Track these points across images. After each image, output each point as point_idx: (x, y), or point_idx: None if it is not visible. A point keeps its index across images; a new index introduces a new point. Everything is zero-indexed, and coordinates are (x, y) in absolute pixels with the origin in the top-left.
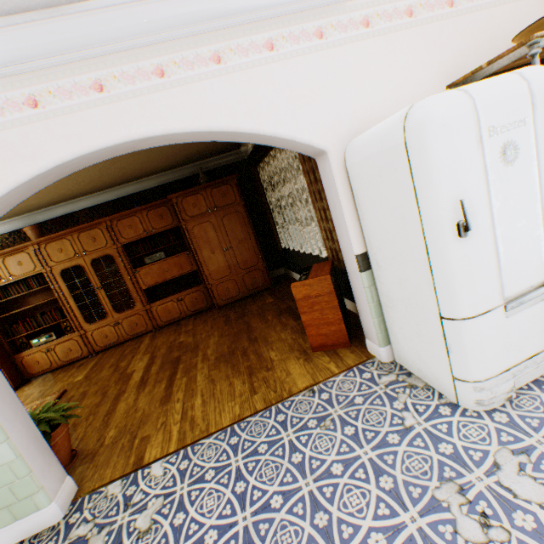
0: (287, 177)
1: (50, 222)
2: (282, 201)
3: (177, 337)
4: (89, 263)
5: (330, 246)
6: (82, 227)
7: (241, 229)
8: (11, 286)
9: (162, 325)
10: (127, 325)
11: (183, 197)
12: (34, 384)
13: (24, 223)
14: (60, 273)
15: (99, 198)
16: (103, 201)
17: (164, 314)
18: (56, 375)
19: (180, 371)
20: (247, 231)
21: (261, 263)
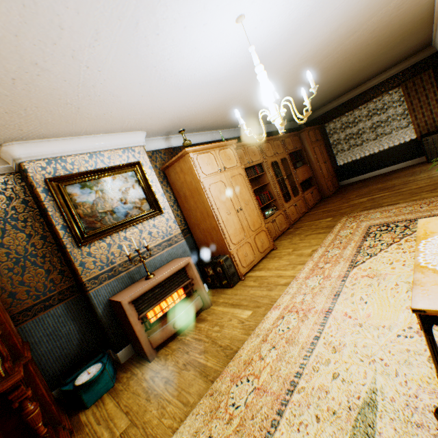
0: (361, 120)
1: (237, 139)
2: (341, 139)
3: (345, 199)
4: (279, 161)
5: (419, 131)
6: (275, 137)
7: (325, 153)
8: (247, 170)
9: (309, 208)
10: (298, 206)
11: (308, 131)
12: (285, 241)
13: (227, 135)
14: (270, 164)
15: (257, 130)
16: (258, 132)
17: (308, 201)
18: (291, 235)
19: (404, 183)
20: (327, 155)
21: (334, 173)
